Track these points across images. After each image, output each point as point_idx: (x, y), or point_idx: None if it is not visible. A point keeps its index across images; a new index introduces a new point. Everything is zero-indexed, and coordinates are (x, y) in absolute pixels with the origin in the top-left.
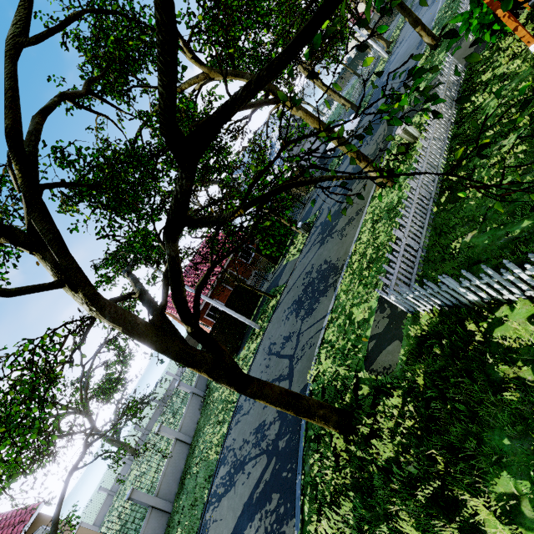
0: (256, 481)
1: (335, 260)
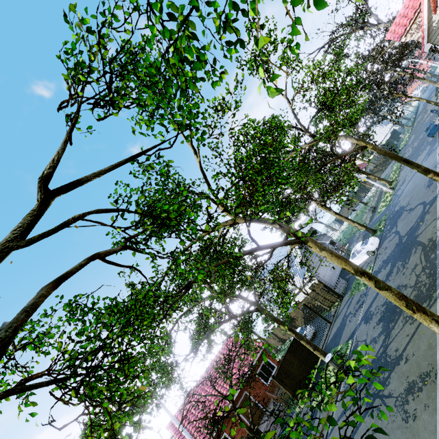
0: None
1: None
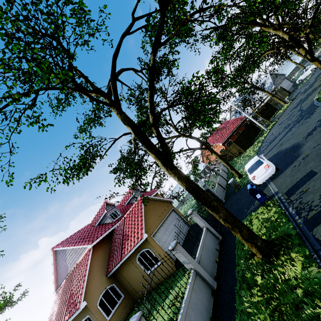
0: (291, 126)
1: (318, 85)
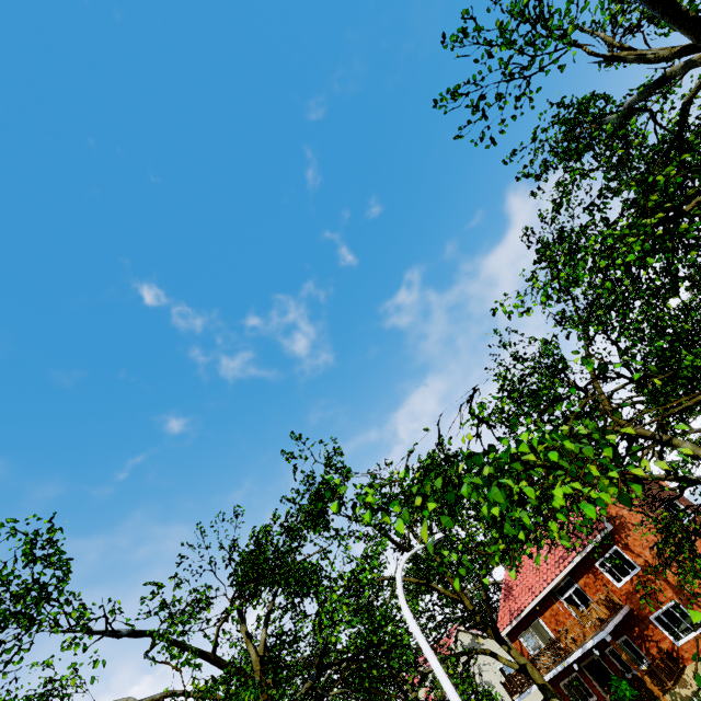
0: None
1: None
